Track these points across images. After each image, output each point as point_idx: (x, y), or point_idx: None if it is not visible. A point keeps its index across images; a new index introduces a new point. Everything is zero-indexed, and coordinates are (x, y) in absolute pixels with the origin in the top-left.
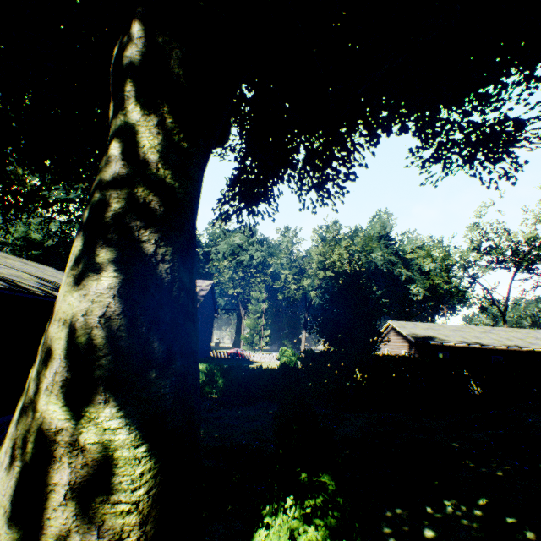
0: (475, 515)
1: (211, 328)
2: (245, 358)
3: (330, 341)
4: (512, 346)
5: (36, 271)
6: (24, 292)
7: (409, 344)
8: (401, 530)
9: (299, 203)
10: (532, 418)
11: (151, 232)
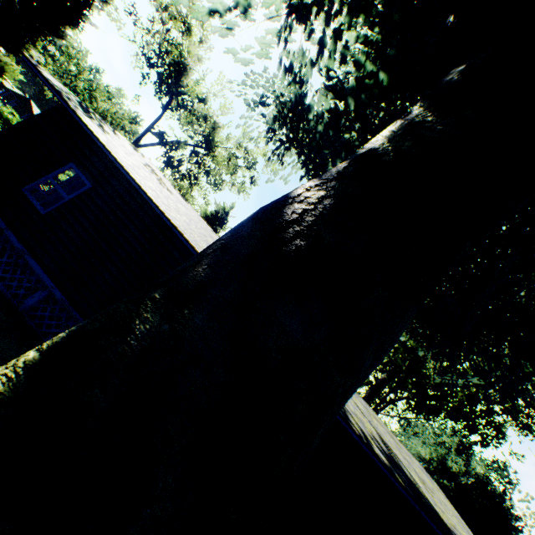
0: None
1: None
2: None
3: None
4: None
5: (390, 441)
6: (341, 415)
7: None
8: None
9: None
10: None
11: (312, 182)
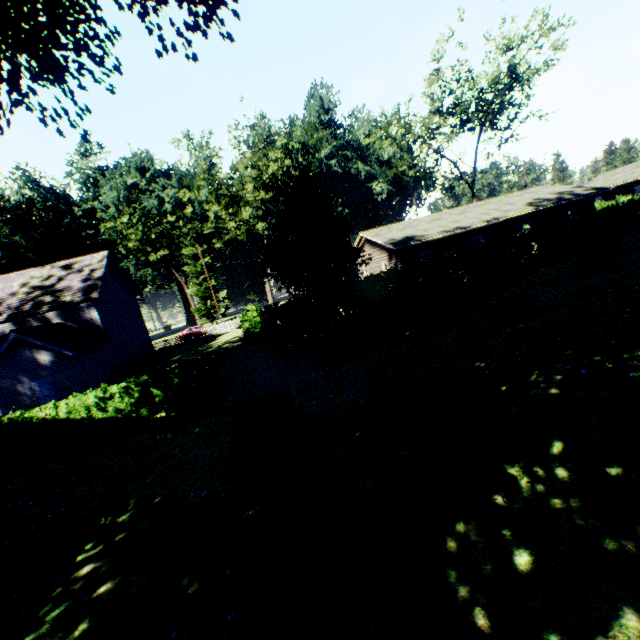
0: (563, 481)
1: (140, 317)
2: (205, 336)
3: (295, 284)
4: (491, 220)
5: None
6: None
7: (389, 254)
8: (484, 577)
9: (150, 35)
10: (542, 296)
11: None
